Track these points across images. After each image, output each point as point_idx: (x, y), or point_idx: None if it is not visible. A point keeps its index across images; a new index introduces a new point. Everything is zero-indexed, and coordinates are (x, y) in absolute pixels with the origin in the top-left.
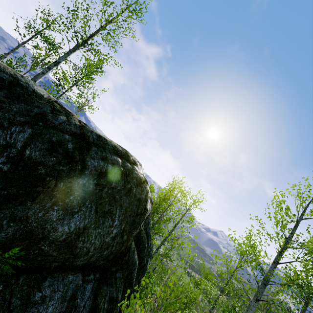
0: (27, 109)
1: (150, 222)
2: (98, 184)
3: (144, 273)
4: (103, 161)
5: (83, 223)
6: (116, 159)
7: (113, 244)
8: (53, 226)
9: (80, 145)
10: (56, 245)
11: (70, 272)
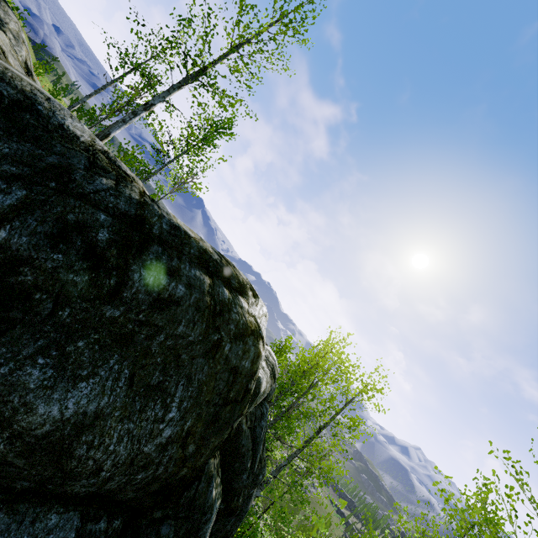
0: (34, 155)
1: (266, 415)
2: (145, 323)
3: (240, 518)
4: (170, 276)
5: (97, 403)
6: (200, 277)
7: (160, 459)
8: (25, 400)
9: (126, 238)
10: (26, 443)
11: (56, 505)
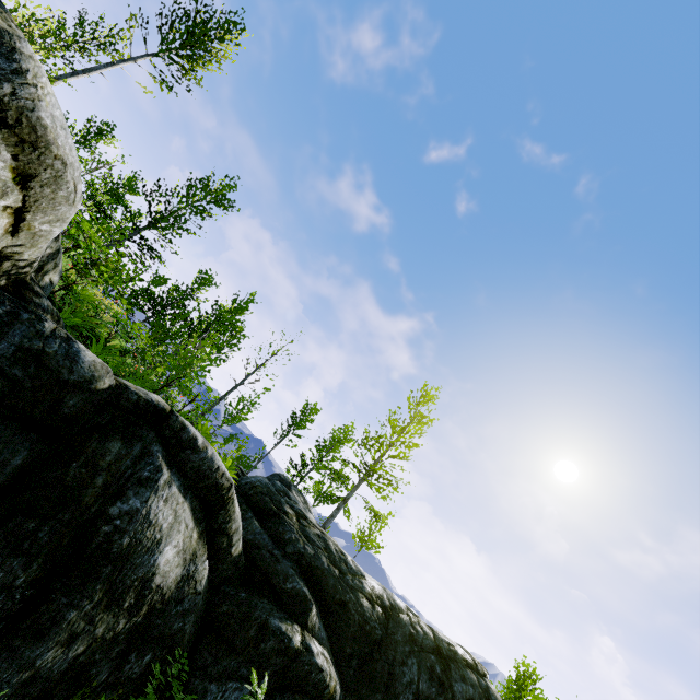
0: (404, 633)
1: None
2: None
3: None
4: (464, 682)
5: None
6: (472, 676)
7: None
8: None
9: (443, 666)
10: None
11: None
